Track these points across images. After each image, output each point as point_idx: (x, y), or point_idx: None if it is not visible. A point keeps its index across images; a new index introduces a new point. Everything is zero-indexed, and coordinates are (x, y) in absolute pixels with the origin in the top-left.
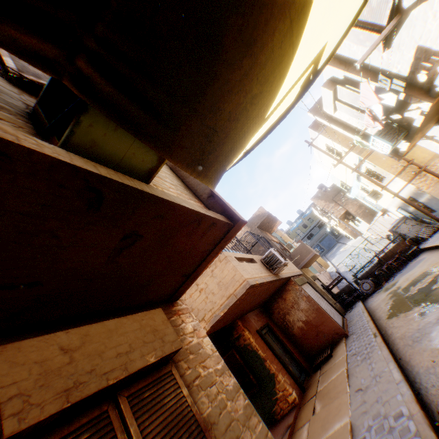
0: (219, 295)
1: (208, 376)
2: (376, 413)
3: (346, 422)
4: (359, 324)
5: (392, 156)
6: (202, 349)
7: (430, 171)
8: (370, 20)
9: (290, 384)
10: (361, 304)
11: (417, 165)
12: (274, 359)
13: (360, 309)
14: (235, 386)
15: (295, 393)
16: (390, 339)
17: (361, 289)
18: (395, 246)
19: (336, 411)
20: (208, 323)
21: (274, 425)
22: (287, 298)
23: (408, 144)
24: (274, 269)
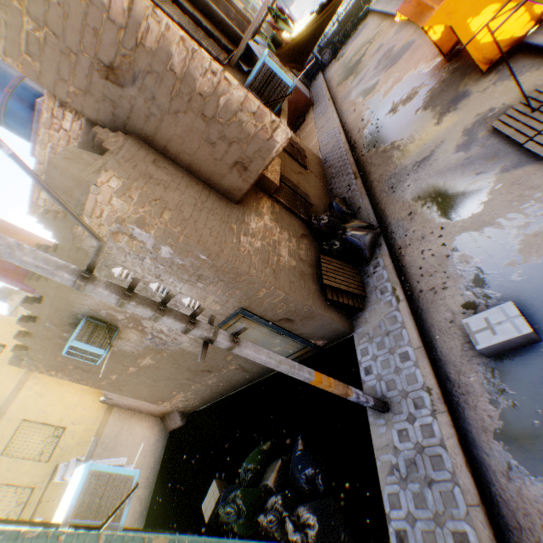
0: None
1: None
2: (327, 132)
3: (316, 140)
4: (320, 95)
5: None
6: None
7: None
8: None
9: None
10: (322, 77)
11: None
12: None
13: (321, 82)
14: None
15: None
16: (336, 101)
17: (323, 61)
18: (354, 6)
19: (312, 140)
20: None
21: None
22: None
23: None
24: None
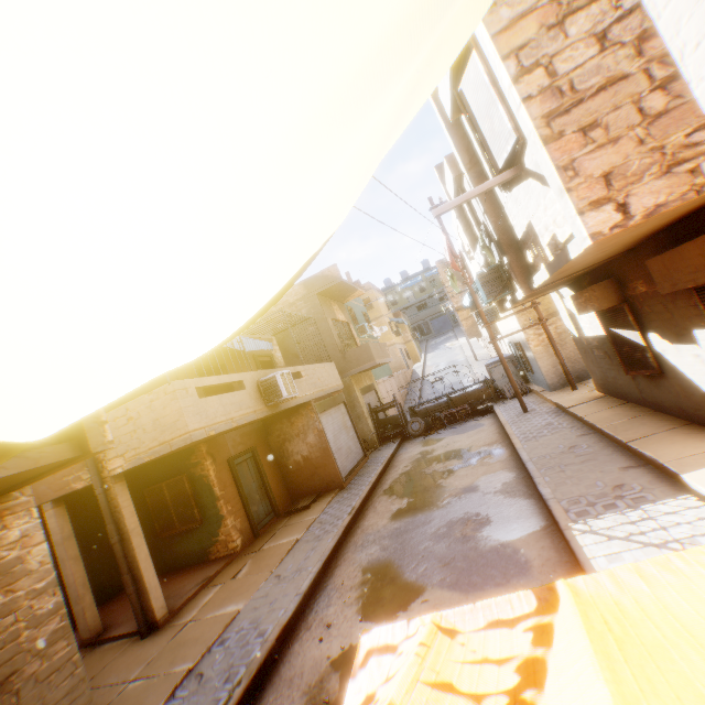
0: (152, 436)
1: (10, 603)
2: (257, 617)
3: (234, 612)
4: (363, 480)
5: (497, 305)
6: (23, 565)
7: (547, 330)
8: (490, 143)
9: (240, 530)
10: (393, 449)
11: (539, 314)
12: (234, 499)
13: (386, 456)
14: (56, 607)
15: (241, 541)
16: (358, 525)
17: (409, 428)
18: (476, 391)
19: (245, 589)
20: (129, 463)
21: (202, 566)
22: (296, 422)
23: (512, 306)
24: (270, 402)
